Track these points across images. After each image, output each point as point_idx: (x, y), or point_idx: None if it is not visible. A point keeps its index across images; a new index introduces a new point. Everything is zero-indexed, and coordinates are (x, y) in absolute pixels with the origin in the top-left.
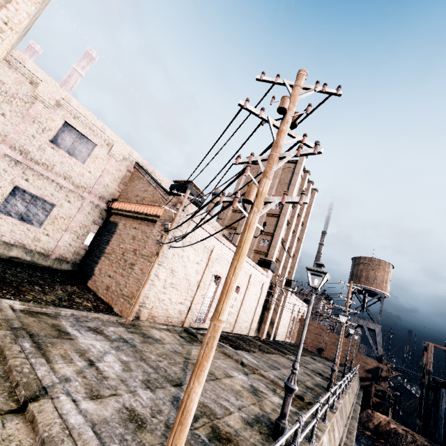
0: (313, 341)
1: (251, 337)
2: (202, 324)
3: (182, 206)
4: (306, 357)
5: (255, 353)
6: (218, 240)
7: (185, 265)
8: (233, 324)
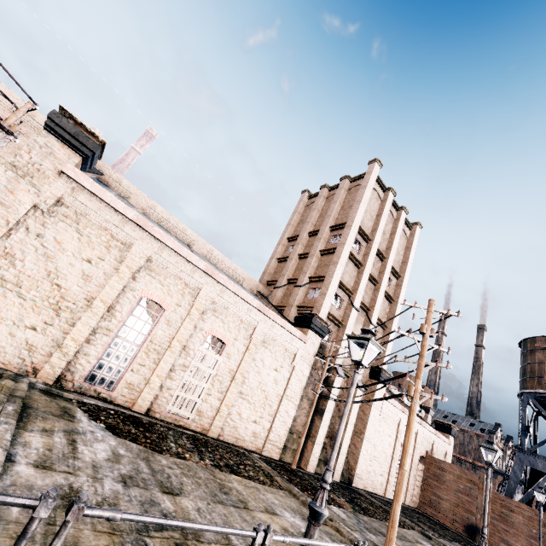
0: (456, 506)
1: (259, 456)
2: (104, 391)
3: (5, 121)
4: (404, 528)
5: (175, 459)
6: (145, 229)
7: (50, 256)
8: (209, 417)
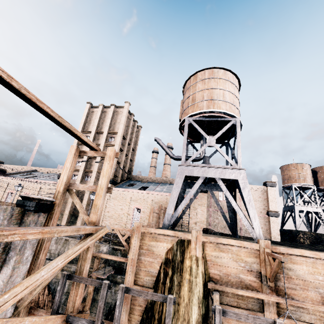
0: None
1: None
2: None
3: None
4: None
5: None
6: (6, 179)
7: None
8: None
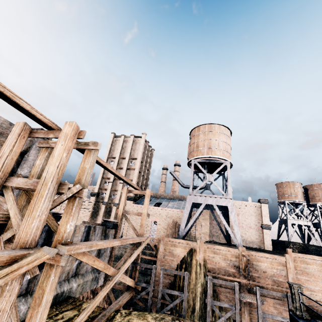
0: None
1: None
2: None
3: None
4: None
5: None
6: None
7: None
8: None
